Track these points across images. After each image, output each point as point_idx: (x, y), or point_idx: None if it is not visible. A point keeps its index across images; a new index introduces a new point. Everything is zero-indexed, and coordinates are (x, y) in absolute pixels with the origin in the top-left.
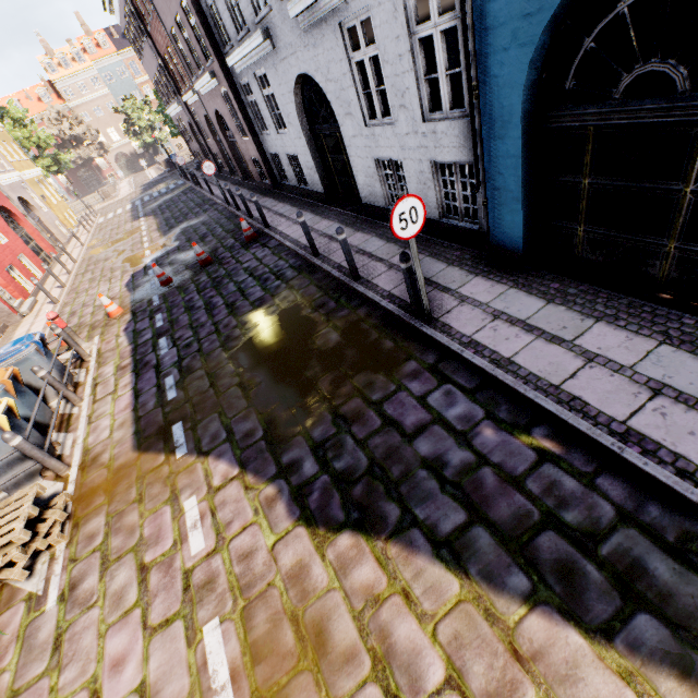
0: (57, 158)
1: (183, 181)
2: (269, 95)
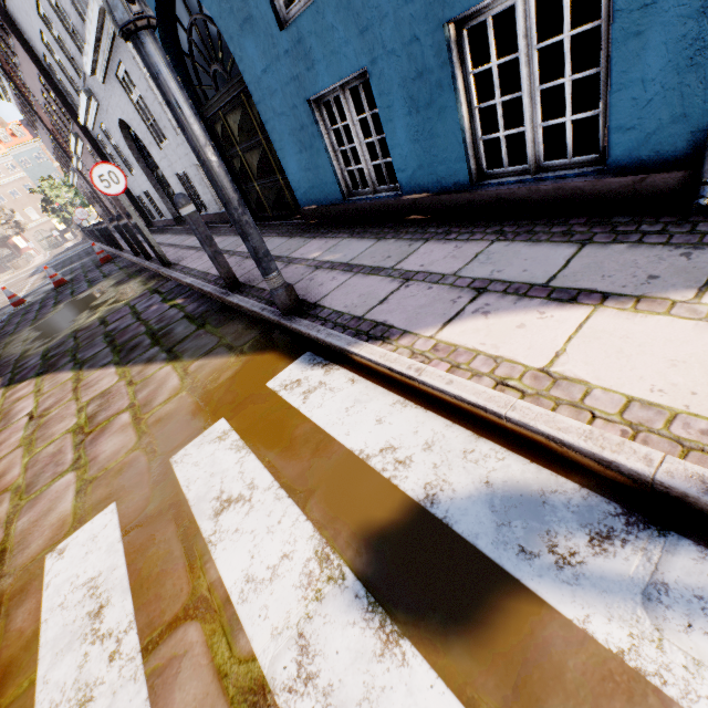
0: None
1: (90, 243)
2: (115, 144)
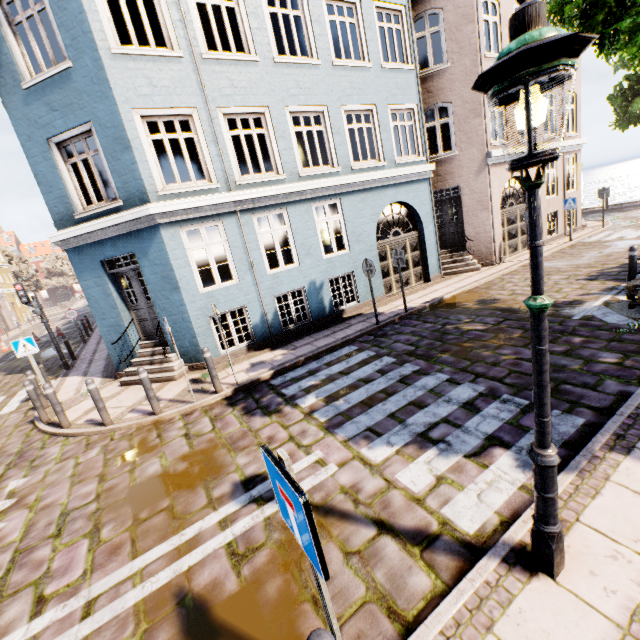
0: (37, 283)
1: None
2: None
